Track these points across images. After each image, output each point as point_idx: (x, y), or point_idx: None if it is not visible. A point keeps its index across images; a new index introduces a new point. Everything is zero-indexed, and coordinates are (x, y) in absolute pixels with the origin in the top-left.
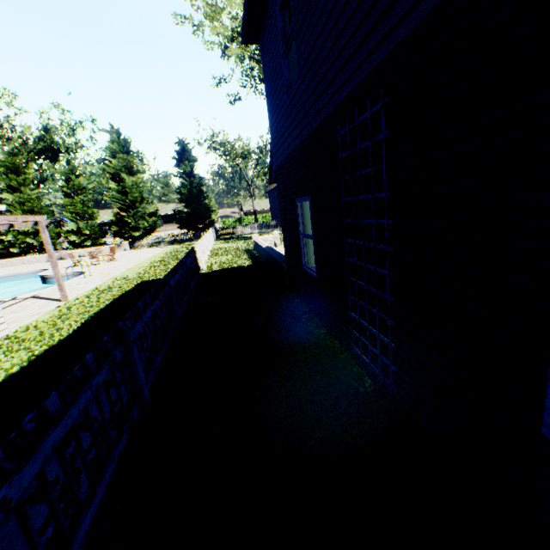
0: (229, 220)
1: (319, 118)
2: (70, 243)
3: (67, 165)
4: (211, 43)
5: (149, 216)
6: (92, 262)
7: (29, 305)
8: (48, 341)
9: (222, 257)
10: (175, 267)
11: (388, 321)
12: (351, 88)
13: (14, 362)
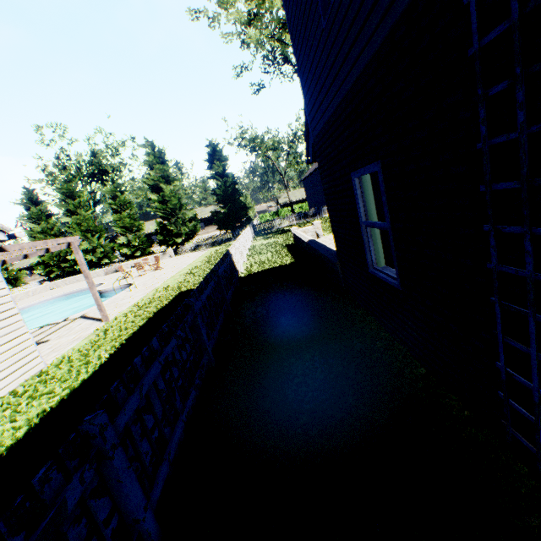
0: (265, 215)
1: (398, 4)
2: (122, 256)
3: (112, 183)
4: (229, 35)
5: (188, 221)
6: (140, 272)
7: (75, 327)
8: (72, 381)
9: (261, 255)
10: (203, 281)
11: None
12: None
13: (29, 416)
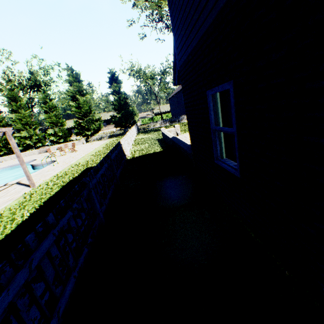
0: (145, 119)
1: None
2: (51, 142)
3: (44, 93)
4: None
5: (95, 121)
6: (62, 153)
7: (10, 191)
8: None
9: (141, 145)
10: (99, 164)
11: None
12: None
13: None
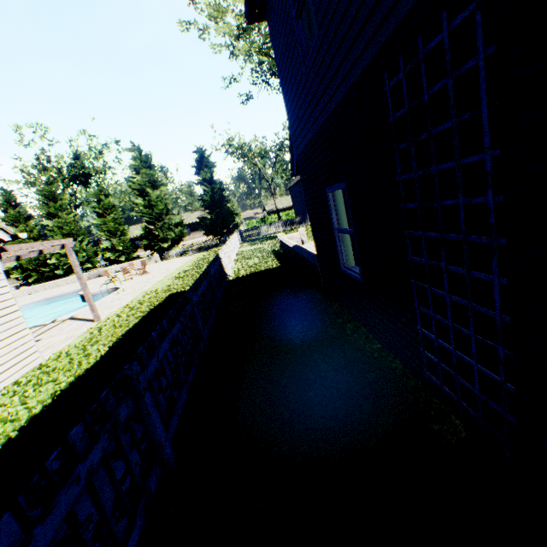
0: (252, 221)
1: (352, 76)
2: (106, 260)
3: (96, 187)
4: (218, 46)
5: (175, 226)
6: (126, 277)
7: (65, 328)
8: (76, 370)
9: (248, 260)
10: (198, 280)
11: (499, 351)
12: (406, 8)
13: (39, 398)
